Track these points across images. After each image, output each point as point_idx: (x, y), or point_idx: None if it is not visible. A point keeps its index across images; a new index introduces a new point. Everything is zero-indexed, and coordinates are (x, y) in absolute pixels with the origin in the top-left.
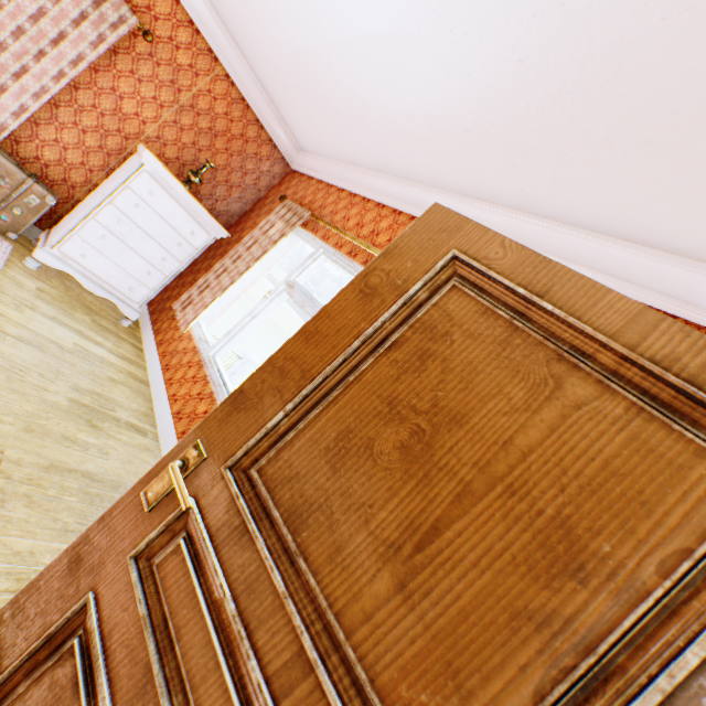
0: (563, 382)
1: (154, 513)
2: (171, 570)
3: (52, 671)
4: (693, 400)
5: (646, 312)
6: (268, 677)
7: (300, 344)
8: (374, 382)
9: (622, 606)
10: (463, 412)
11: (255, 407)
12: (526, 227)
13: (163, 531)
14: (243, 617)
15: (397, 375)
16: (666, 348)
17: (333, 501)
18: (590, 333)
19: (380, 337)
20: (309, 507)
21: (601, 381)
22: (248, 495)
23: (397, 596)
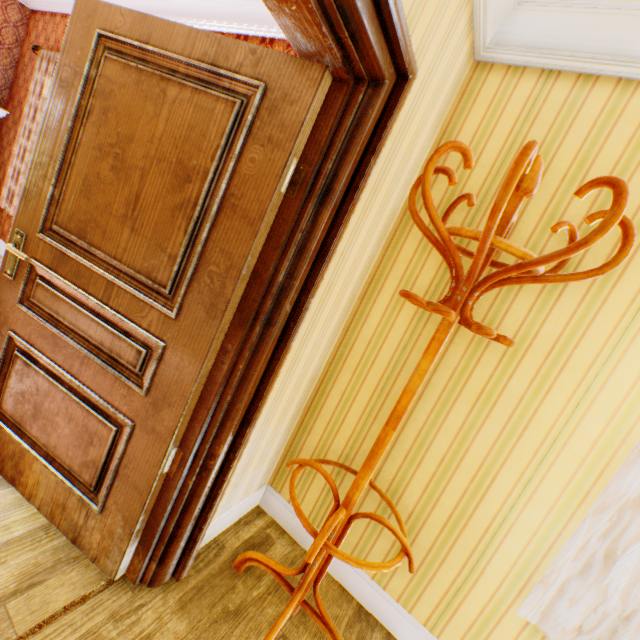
0: (167, 93)
1: (18, 280)
2: (41, 295)
3: (14, 369)
4: (215, 75)
5: (193, 31)
6: (102, 300)
7: (44, 142)
8: (89, 142)
9: (204, 183)
10: (132, 134)
11: (38, 194)
12: (235, 3)
13: (28, 284)
14: (82, 289)
15: (98, 132)
16: (203, 50)
17: (95, 215)
18: (171, 57)
19: (83, 114)
20: (86, 225)
21: (181, 83)
22: (59, 240)
23: (134, 235)
